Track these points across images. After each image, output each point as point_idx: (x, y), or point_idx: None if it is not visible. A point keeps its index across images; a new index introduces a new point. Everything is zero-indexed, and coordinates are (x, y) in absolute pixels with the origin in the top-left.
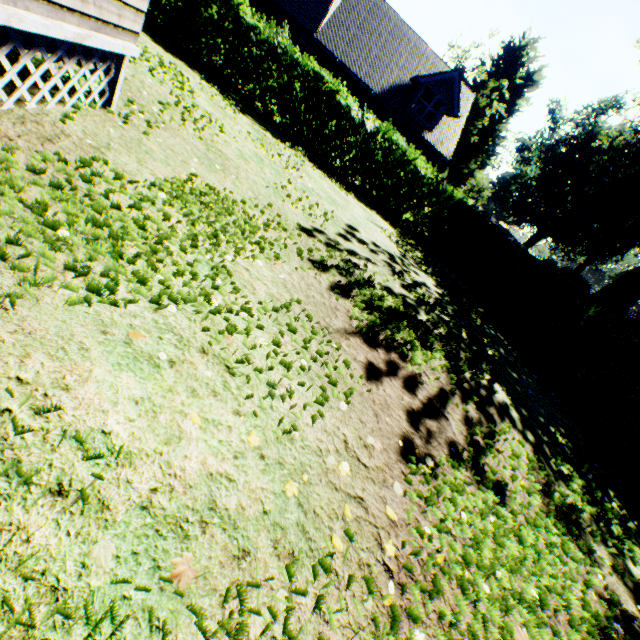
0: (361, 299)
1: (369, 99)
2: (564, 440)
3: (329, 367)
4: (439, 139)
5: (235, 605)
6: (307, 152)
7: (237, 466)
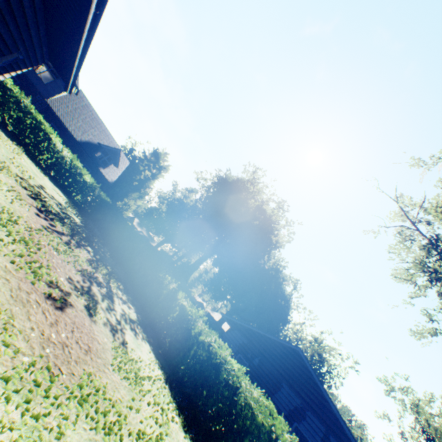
0: (40, 202)
1: (73, 141)
2: (112, 270)
3: (25, 203)
4: (108, 173)
5: (2, 209)
6: (26, 150)
7: (1, 199)
